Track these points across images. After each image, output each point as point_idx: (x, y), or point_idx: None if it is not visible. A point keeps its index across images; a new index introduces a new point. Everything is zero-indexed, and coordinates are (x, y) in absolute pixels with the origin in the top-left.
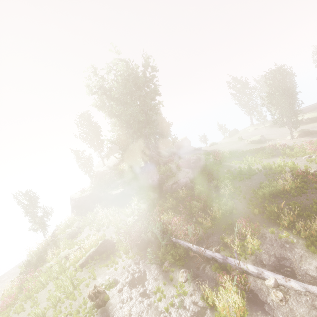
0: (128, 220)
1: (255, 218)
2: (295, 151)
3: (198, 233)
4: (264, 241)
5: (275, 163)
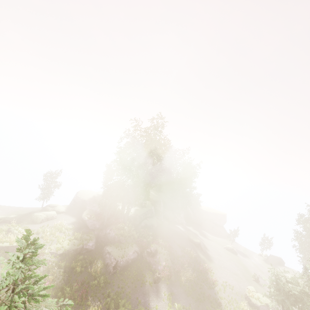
0: (52, 246)
1: None
2: None
3: None
4: None
5: None
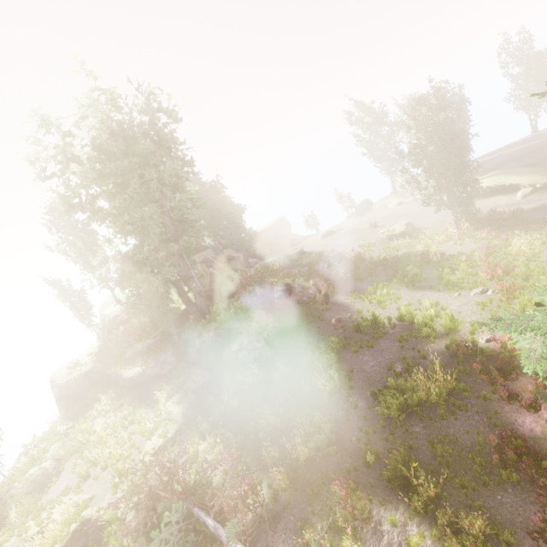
0: (145, 448)
1: (368, 473)
2: (459, 276)
3: (262, 502)
4: (377, 546)
5: (421, 304)
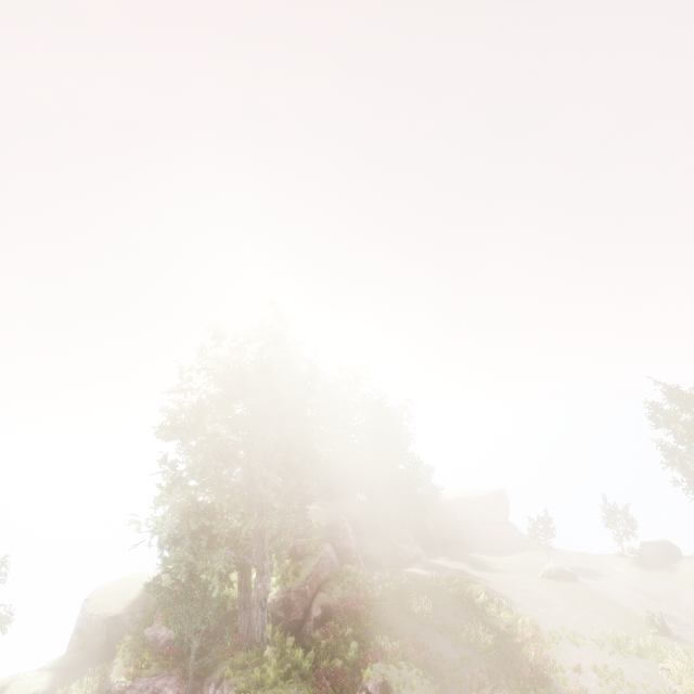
0: None
1: None
2: None
3: None
4: None
5: None
